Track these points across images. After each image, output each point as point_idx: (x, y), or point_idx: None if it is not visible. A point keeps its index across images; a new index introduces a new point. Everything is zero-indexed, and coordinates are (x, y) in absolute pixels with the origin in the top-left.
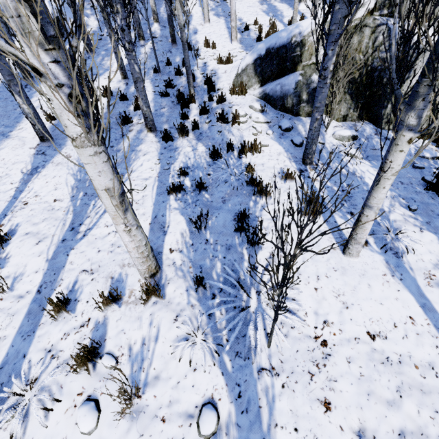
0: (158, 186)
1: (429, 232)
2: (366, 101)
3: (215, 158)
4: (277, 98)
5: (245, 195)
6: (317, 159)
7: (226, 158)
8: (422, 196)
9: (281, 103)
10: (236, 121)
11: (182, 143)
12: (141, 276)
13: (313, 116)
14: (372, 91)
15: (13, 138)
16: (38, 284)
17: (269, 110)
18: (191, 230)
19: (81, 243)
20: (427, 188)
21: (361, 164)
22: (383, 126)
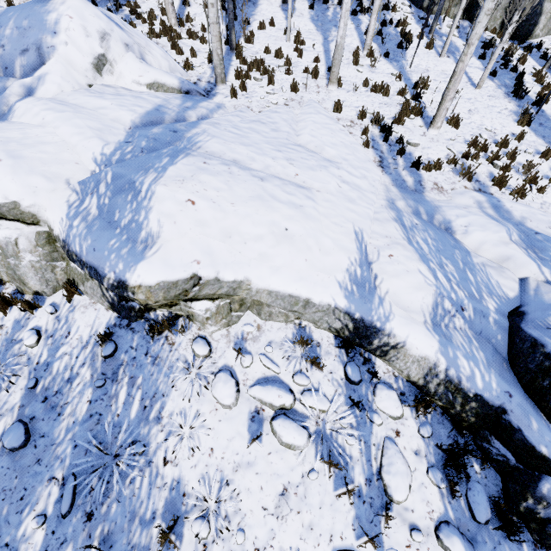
0: (357, 32)
1: (474, 58)
2: (469, 7)
3: (383, 26)
4: (419, 0)
5: (399, 40)
6: (436, 34)
7: (388, 27)
8: (478, 50)
9: (421, 4)
10: (394, 10)
11: (362, 18)
12: (365, 50)
13: (440, 2)
14: (473, 0)
15: (264, 0)
16: (323, 50)
17: (413, 7)
18: (377, 46)
19: (332, 43)
20: (482, 47)
21: (456, 39)
22: (474, 23)
